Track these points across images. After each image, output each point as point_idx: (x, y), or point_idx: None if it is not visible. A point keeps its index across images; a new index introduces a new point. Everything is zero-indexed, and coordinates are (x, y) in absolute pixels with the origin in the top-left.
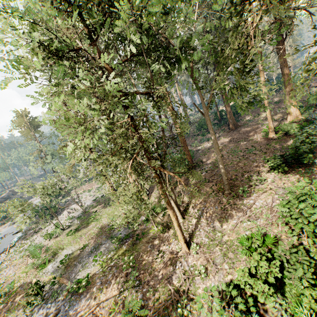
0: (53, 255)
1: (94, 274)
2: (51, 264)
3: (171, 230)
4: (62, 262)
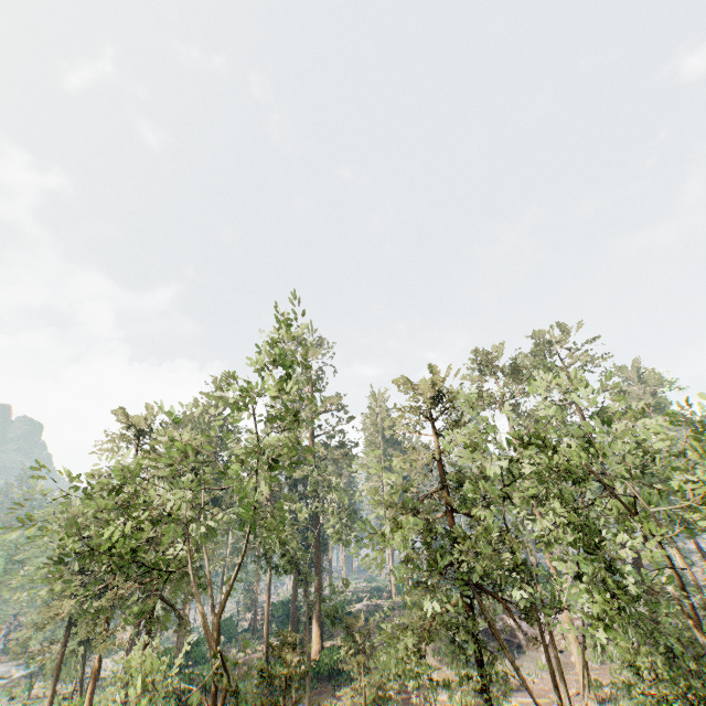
0: None
1: None
2: None
3: None
4: None
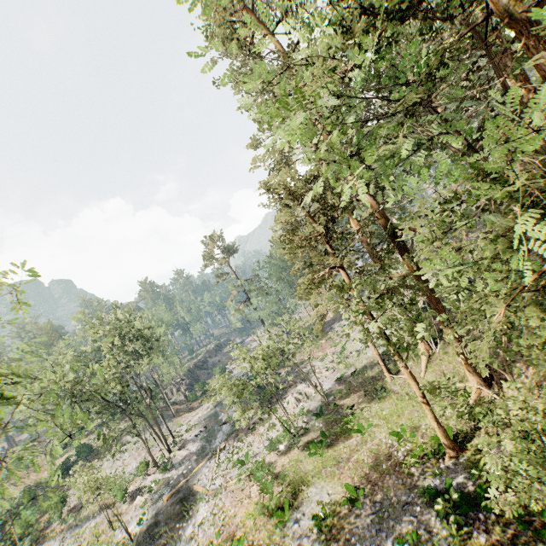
0: (293, 493)
1: None
2: (294, 515)
3: None
4: (317, 521)
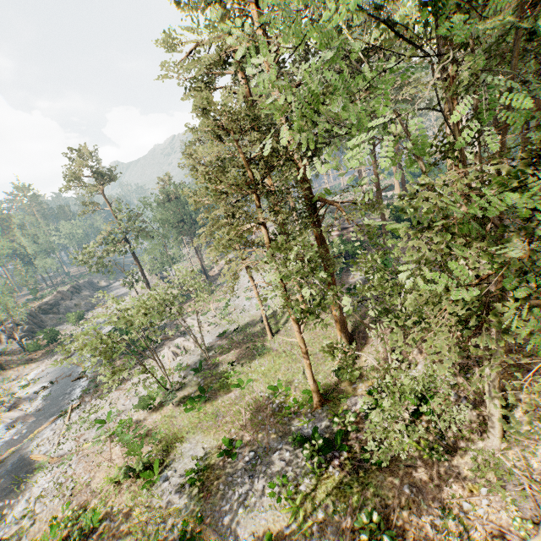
0: (164, 450)
1: (282, 536)
2: (164, 473)
3: (459, 456)
4: (191, 477)
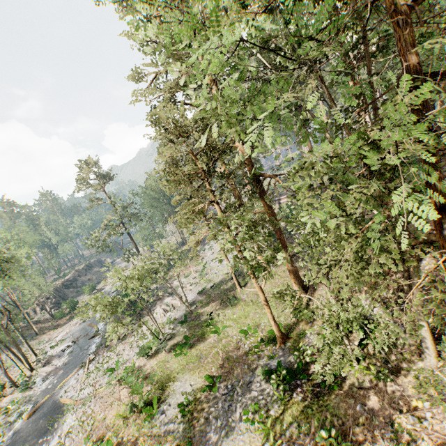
0: (160, 389)
1: None
2: (161, 407)
3: (403, 376)
4: (182, 409)
